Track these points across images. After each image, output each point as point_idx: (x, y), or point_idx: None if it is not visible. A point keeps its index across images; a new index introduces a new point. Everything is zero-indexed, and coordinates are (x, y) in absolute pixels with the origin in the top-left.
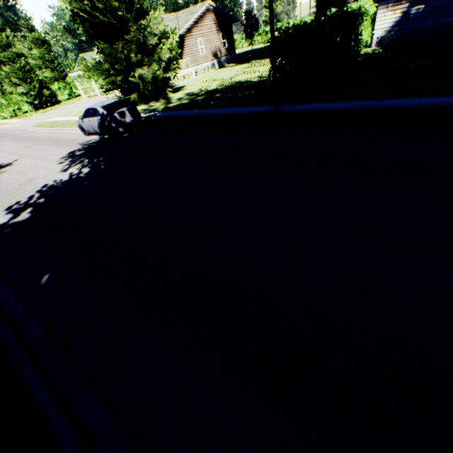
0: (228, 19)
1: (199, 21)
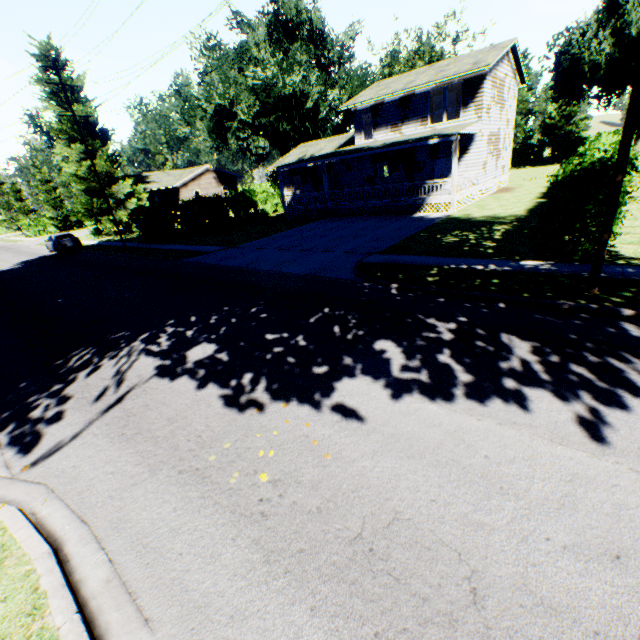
0: (233, 176)
1: (198, 178)
